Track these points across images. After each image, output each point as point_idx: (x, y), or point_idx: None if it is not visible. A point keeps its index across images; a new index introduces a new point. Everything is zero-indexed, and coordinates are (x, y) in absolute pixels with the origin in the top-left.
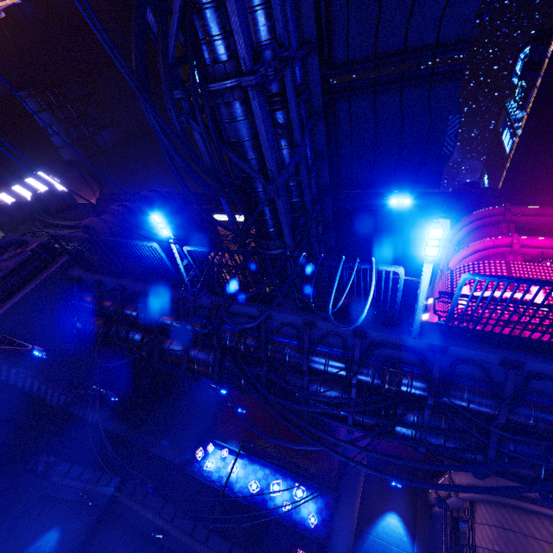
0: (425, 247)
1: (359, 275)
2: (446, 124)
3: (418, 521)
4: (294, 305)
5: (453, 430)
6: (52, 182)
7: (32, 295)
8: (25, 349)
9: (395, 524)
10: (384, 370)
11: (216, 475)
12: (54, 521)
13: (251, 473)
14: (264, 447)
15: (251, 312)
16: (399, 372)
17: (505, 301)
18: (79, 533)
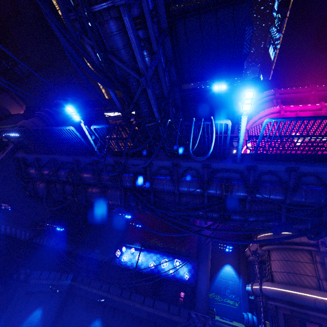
0: (243, 105)
1: (204, 129)
2: (244, 33)
3: (241, 266)
4: (165, 155)
5: (262, 211)
6: None
7: None
8: None
9: (229, 270)
10: (222, 185)
11: (129, 263)
12: (37, 304)
13: (149, 258)
14: (155, 243)
15: (139, 163)
16: (230, 185)
17: (285, 137)
18: (54, 308)
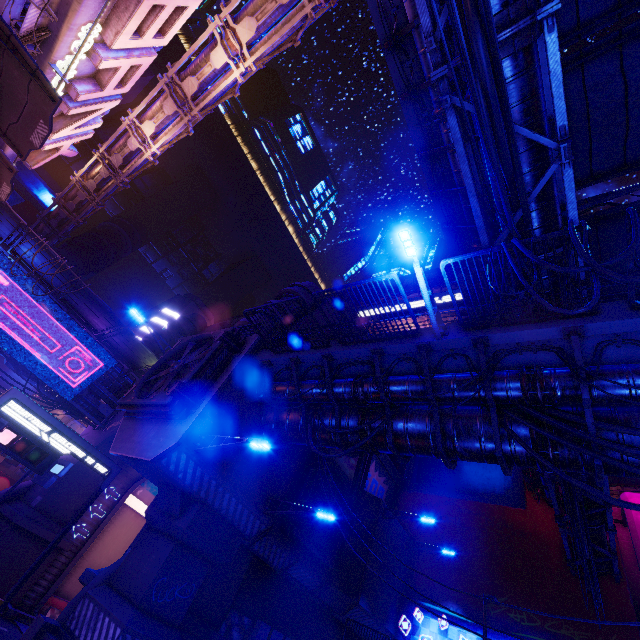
0: None
1: None
2: None
3: None
4: (619, 308)
5: None
6: (174, 317)
7: (226, 387)
8: (238, 444)
9: None
10: None
11: None
12: None
13: None
14: (502, 610)
15: (542, 336)
16: None
17: None
18: None
